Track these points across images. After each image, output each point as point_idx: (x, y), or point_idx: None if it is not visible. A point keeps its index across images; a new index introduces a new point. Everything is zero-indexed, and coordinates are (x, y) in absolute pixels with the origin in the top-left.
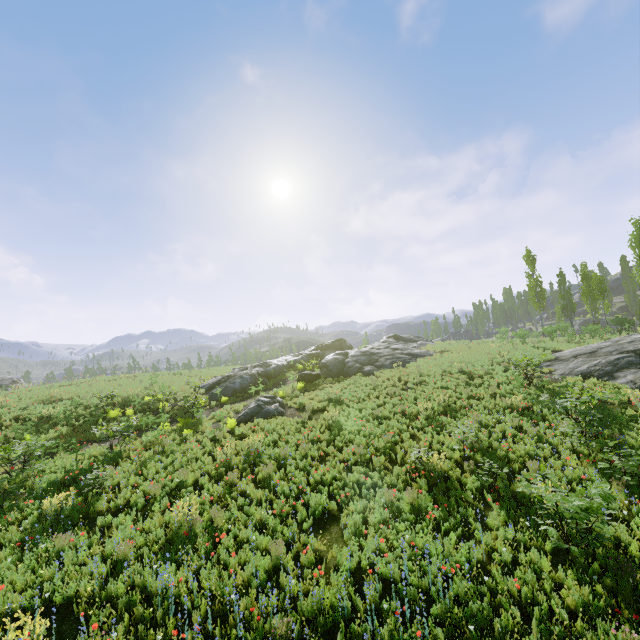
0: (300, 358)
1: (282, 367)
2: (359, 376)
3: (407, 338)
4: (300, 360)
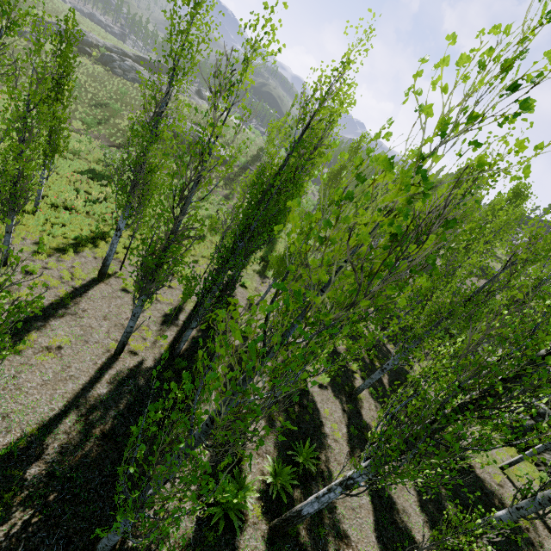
0: (117, 51)
1: (90, 42)
2: (108, 69)
3: (202, 95)
4: (116, 52)
